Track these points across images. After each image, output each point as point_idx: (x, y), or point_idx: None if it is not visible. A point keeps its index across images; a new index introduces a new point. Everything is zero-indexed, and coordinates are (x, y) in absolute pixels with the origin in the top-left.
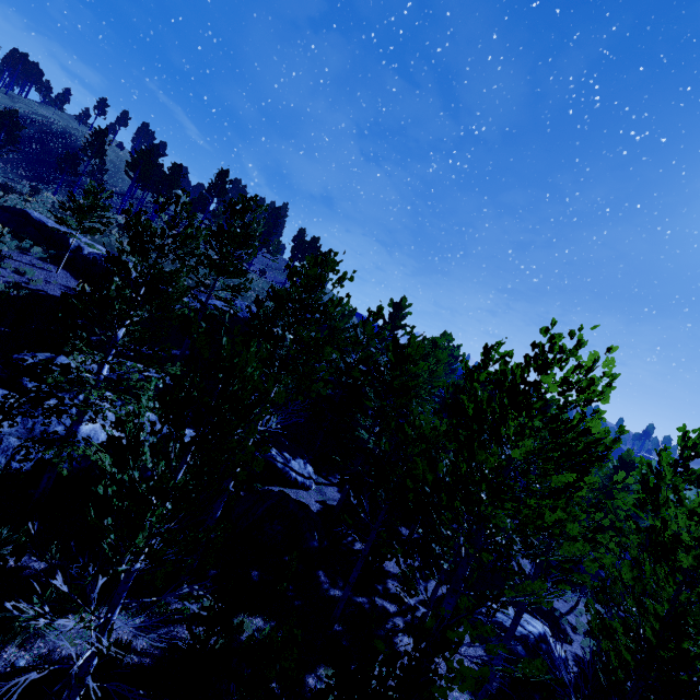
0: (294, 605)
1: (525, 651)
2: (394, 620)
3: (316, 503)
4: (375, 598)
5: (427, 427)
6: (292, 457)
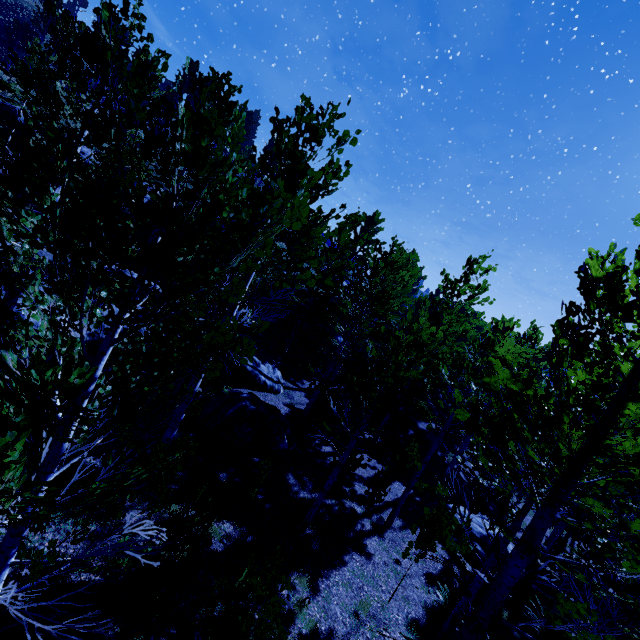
0: (264, 508)
1: (484, 552)
2: (362, 522)
3: (284, 407)
4: (344, 500)
5: (426, 332)
6: (261, 361)
